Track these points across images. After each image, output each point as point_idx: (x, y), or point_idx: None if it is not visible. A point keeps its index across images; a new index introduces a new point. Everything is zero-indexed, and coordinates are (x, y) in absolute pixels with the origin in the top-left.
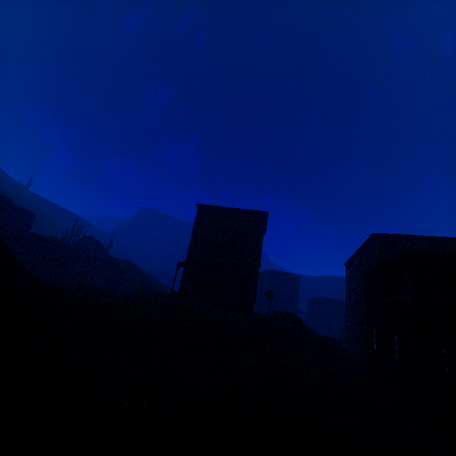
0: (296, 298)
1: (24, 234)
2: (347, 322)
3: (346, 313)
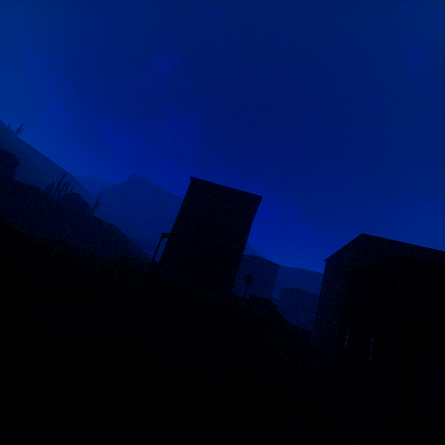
0: (272, 285)
1: (5, 178)
2: (318, 315)
3: (318, 307)
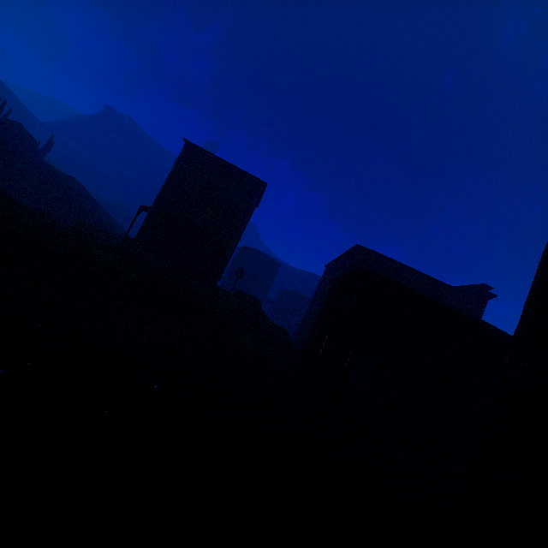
0: (269, 285)
1: None
2: (304, 319)
3: (307, 311)
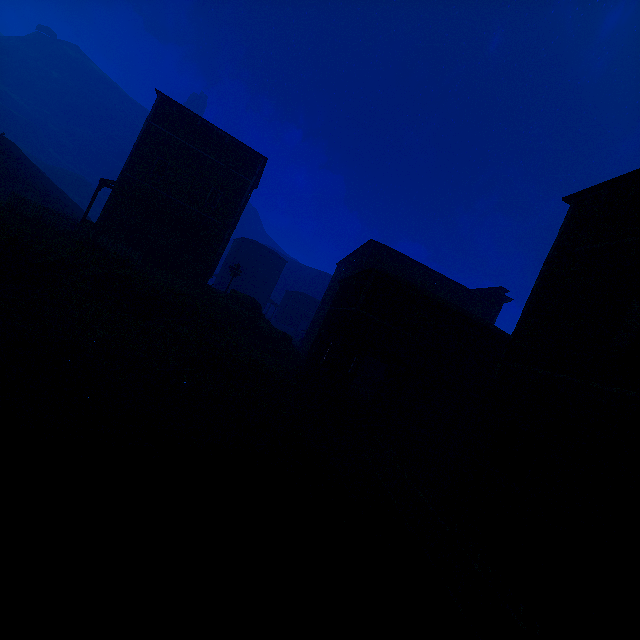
0: (273, 285)
1: None
2: (312, 324)
3: (315, 316)
